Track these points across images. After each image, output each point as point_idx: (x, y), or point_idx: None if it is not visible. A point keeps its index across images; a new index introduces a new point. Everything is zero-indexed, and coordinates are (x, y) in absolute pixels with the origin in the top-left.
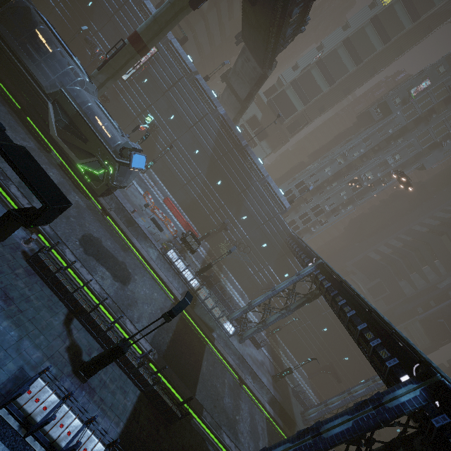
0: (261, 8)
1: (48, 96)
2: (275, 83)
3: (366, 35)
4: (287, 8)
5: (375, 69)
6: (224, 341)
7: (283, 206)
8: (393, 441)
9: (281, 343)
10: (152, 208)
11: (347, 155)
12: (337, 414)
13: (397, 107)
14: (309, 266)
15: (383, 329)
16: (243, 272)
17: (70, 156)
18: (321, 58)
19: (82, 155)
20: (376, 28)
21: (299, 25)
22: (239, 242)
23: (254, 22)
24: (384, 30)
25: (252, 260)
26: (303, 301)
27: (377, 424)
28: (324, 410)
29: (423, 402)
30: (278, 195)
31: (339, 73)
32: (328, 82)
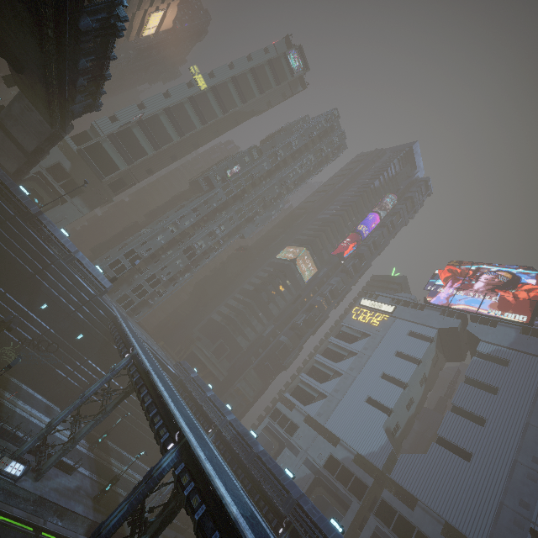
0: (32, 78)
1: None
2: (88, 130)
3: (186, 111)
4: (66, 96)
5: (199, 144)
6: (6, 491)
7: (102, 286)
8: (169, 499)
9: (115, 449)
10: None
11: (178, 224)
12: (119, 505)
13: (219, 183)
14: (125, 358)
15: (166, 410)
16: (49, 378)
17: None
18: (143, 120)
19: None
20: (194, 108)
21: (90, 105)
22: (39, 339)
23: (27, 82)
24: (201, 112)
25: (63, 359)
26: (121, 397)
27: (145, 495)
28: (159, 500)
29: (176, 460)
30: (94, 274)
31: (164, 140)
32: (152, 145)
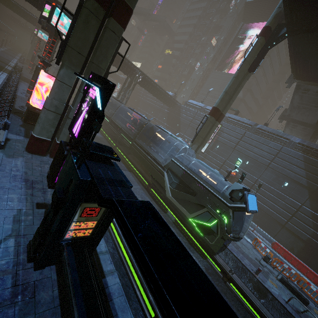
0: None
1: (164, 167)
2: None
3: None
4: None
5: None
6: None
7: None
8: None
9: None
10: (271, 261)
11: None
12: None
13: None
14: None
15: None
16: None
17: (182, 211)
18: None
19: (192, 208)
20: None
21: None
22: None
23: (313, 50)
24: None
25: None
26: None
27: None
28: None
29: None
30: None
31: None
32: None
